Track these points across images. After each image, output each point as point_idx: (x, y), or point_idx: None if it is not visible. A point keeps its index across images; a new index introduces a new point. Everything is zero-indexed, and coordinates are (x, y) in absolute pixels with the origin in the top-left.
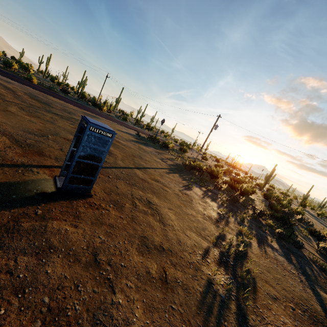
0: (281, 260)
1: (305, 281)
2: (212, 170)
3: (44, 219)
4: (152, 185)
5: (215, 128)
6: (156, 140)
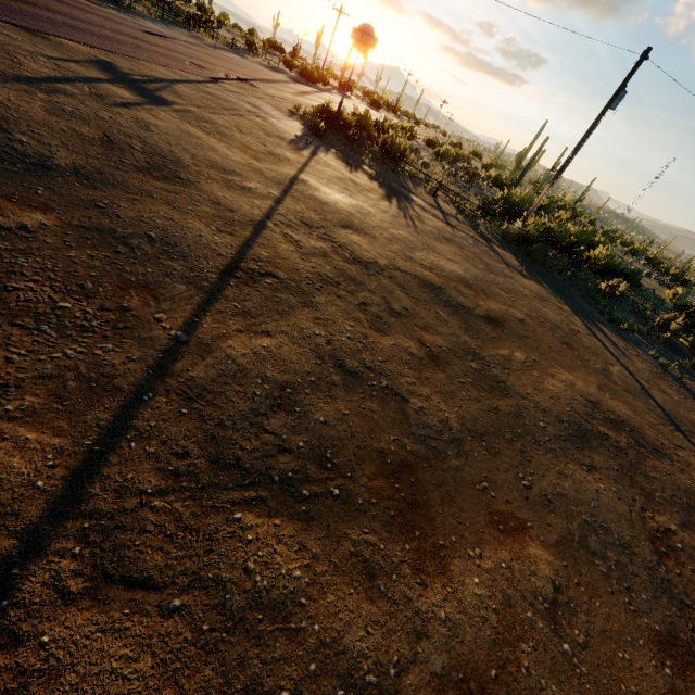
0: None
1: None
2: (550, 230)
3: None
4: None
5: (616, 104)
6: (365, 138)
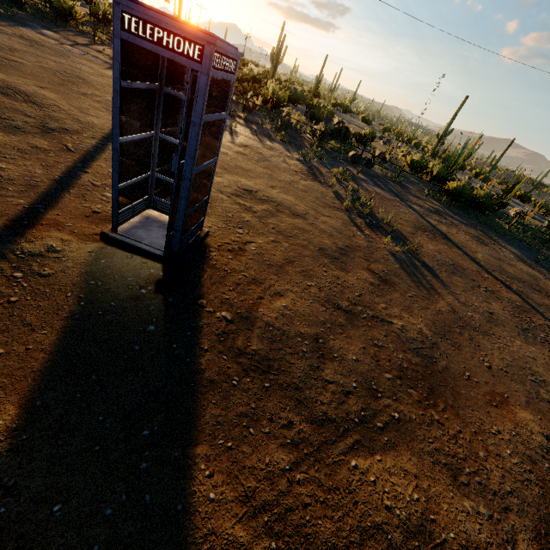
0: (379, 191)
1: (402, 203)
2: None
3: (248, 319)
4: None
5: None
6: None
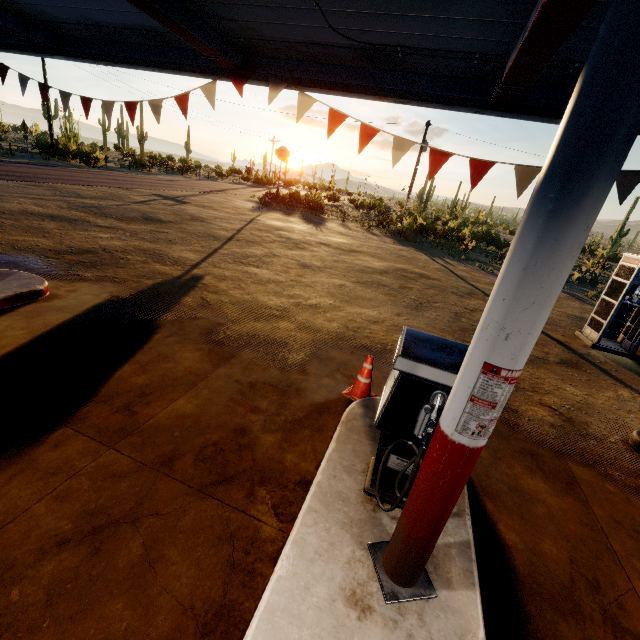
0: None
1: None
2: (424, 225)
3: None
4: None
5: (425, 149)
6: (295, 202)
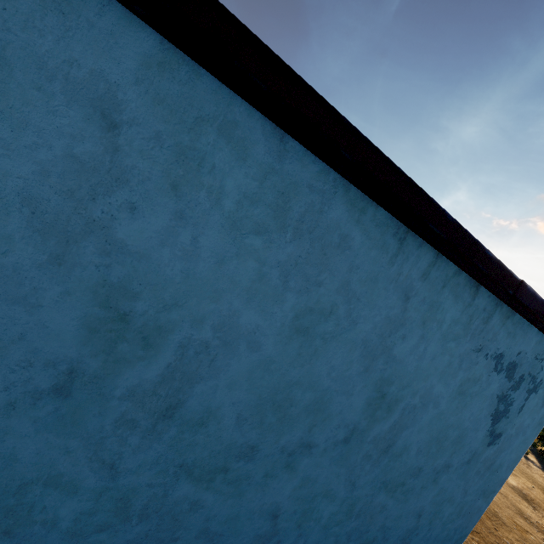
0: (535, 468)
1: None
2: None
3: None
4: None
5: None
6: None
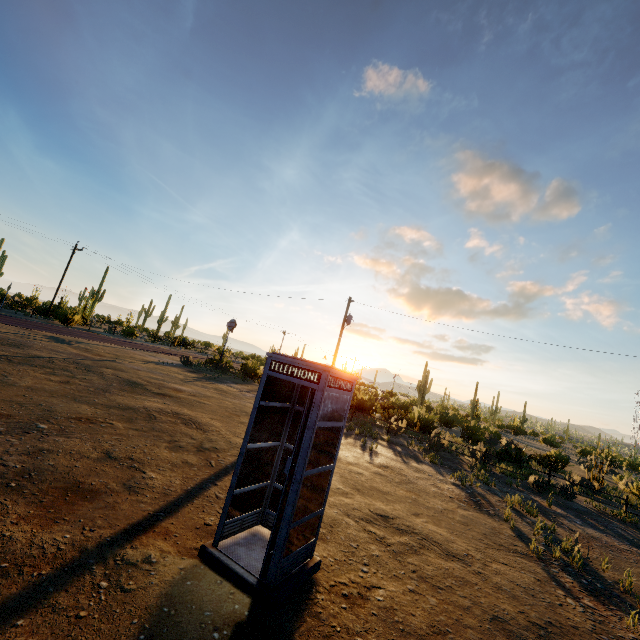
0: (595, 534)
1: None
2: (360, 400)
3: None
4: (335, 472)
5: (348, 321)
6: (227, 366)
